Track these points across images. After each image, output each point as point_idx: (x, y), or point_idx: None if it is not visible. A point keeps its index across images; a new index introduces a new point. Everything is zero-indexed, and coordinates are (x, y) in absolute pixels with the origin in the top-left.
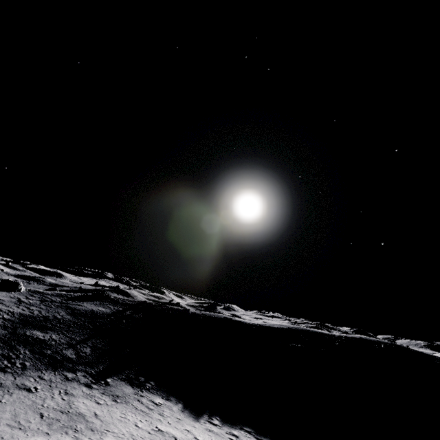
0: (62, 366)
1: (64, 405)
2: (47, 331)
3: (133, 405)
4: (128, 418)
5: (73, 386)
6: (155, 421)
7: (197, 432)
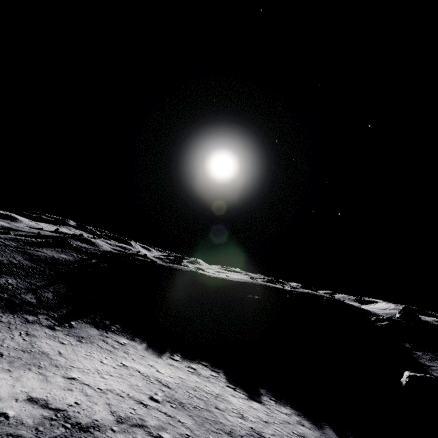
0: (21, 310)
1: (25, 345)
2: (2, 275)
3: (98, 345)
4: (94, 356)
5: (35, 327)
6: (120, 358)
7: (159, 366)
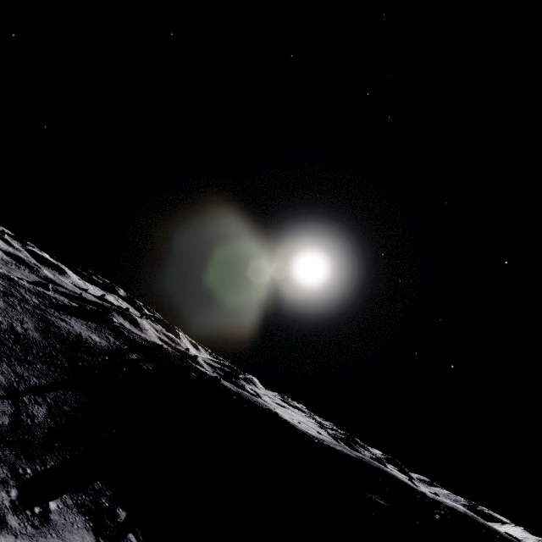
0: None
1: None
2: None
3: None
4: None
5: None
6: None
7: None
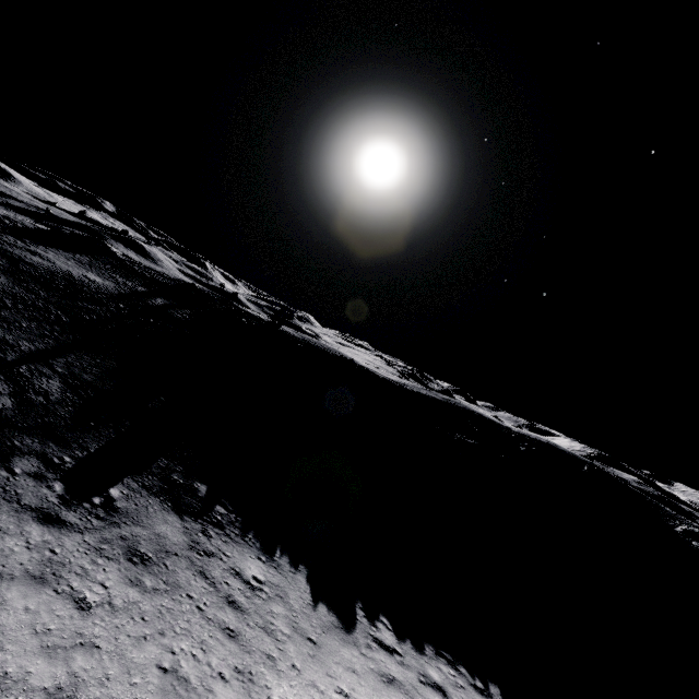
0: None
1: None
2: None
3: (191, 596)
4: (185, 670)
5: None
6: (261, 669)
7: (367, 694)
